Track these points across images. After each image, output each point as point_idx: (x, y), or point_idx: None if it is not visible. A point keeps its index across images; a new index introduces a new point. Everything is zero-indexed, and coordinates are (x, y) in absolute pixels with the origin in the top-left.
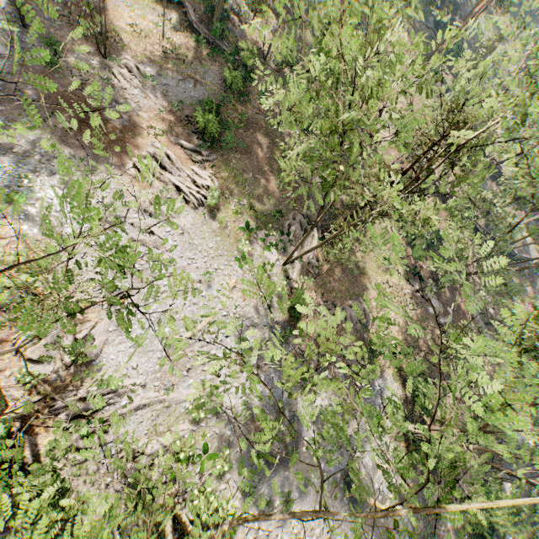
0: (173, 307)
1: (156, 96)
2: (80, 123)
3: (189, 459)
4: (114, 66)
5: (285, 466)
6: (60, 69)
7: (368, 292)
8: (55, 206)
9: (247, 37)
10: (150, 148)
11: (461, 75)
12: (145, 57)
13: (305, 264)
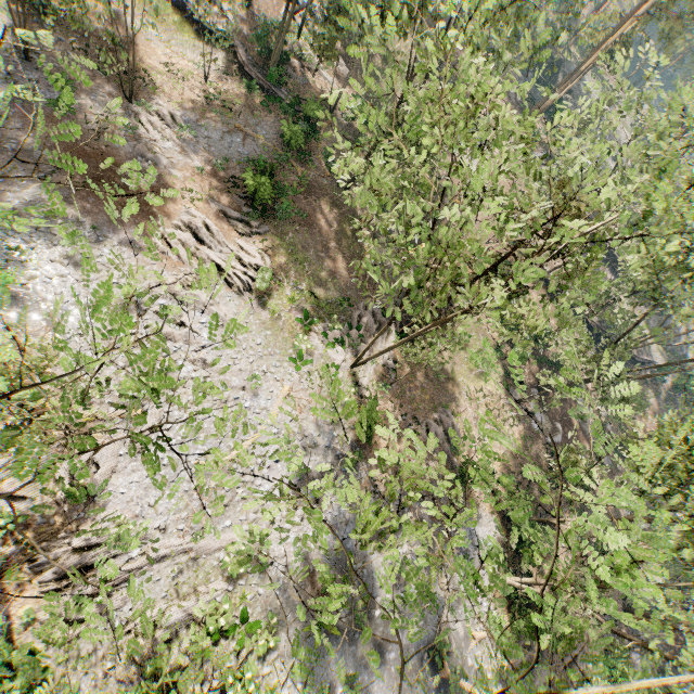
0: (207, 422)
1: (194, 151)
2: (94, 181)
3: (221, 631)
4: (142, 112)
5: (350, 638)
6: (71, 113)
7: (458, 403)
8: (54, 288)
9: (310, 85)
10: (184, 216)
11: (569, 149)
12: (182, 103)
13: (379, 367)
